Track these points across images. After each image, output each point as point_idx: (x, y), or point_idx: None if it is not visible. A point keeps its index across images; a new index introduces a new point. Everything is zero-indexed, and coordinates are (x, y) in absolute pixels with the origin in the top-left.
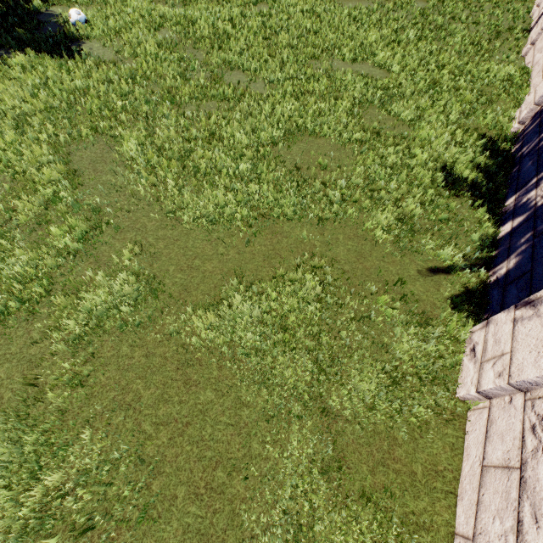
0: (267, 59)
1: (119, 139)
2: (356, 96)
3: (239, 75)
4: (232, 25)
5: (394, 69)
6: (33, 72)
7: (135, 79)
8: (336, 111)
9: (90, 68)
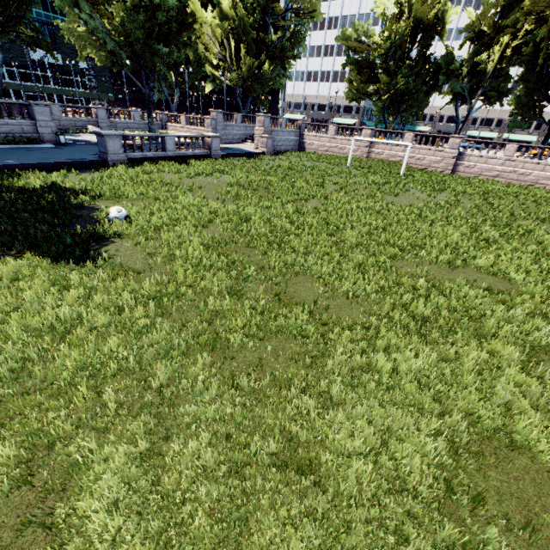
0: (340, 261)
1: (76, 478)
2: (508, 329)
3: (307, 283)
4: (288, 221)
5: (516, 278)
6: (5, 291)
7: (161, 299)
8: (504, 368)
9: (96, 285)
